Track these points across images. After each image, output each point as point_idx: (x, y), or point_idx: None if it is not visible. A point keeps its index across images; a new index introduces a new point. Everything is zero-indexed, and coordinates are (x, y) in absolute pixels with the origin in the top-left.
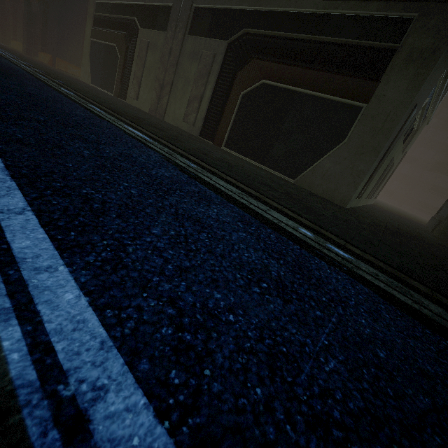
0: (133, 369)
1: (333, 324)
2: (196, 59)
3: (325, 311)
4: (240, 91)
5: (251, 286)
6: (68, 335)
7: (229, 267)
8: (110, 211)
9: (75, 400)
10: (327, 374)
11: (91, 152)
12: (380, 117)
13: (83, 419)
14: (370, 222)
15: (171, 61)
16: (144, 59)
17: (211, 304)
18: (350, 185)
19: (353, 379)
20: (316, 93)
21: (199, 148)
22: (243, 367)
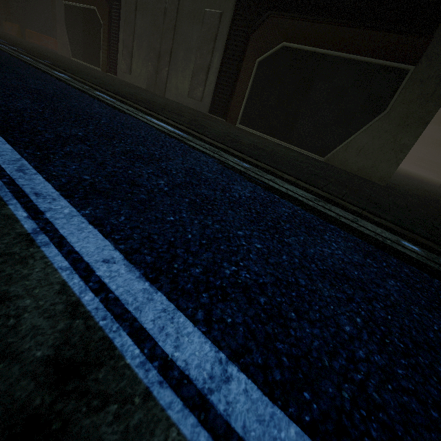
0: None
1: None
2: (198, 20)
3: None
4: (255, 57)
5: None
6: None
7: None
8: (282, 306)
9: None
10: None
11: (165, 182)
12: (431, 82)
13: None
14: (418, 202)
15: (167, 24)
16: (133, 24)
17: None
18: (391, 161)
19: None
20: (351, 55)
21: (225, 133)
22: None
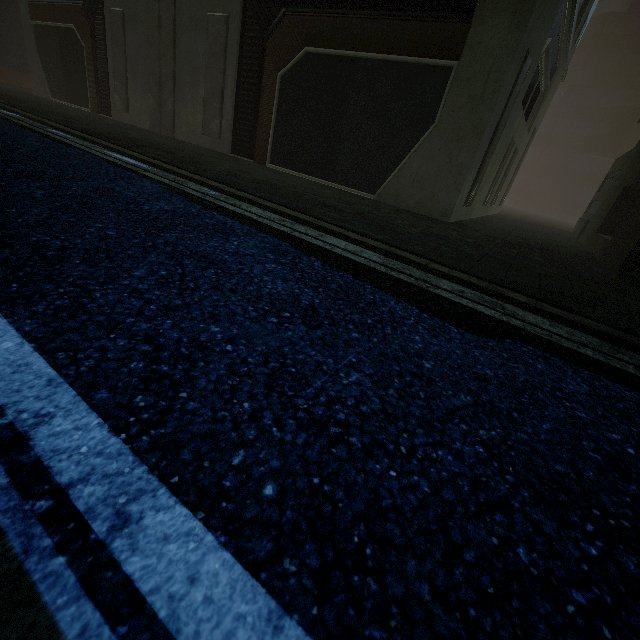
0: (88, 398)
1: (372, 343)
2: (201, 29)
3: (366, 333)
4: (276, 71)
5: (267, 317)
6: (7, 377)
7: (240, 301)
8: (71, 258)
9: (13, 426)
10: (344, 386)
11: (47, 192)
12: (478, 79)
13: (23, 438)
14: (481, 236)
15: (165, 39)
16: (123, 43)
17: (203, 338)
18: (450, 188)
19: (376, 388)
20: (385, 56)
21: (227, 169)
22: (233, 388)
